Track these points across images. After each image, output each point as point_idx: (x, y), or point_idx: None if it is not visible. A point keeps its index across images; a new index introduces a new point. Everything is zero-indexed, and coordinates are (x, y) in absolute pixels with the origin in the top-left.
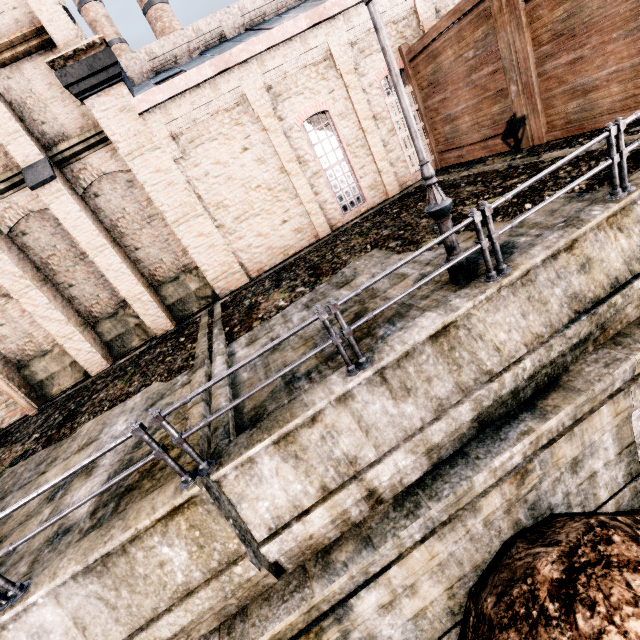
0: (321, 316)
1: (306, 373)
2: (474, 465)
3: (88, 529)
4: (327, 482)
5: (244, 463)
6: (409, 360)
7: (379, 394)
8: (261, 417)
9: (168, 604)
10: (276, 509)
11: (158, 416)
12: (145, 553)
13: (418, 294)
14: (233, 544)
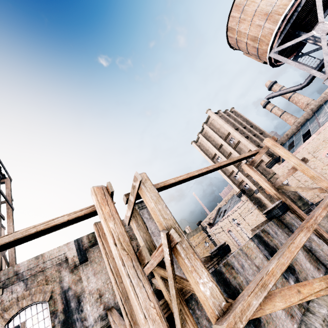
0: None
1: None
2: None
3: None
4: None
5: None
6: None
7: None
8: None
9: None
10: None
11: None
12: None
13: None
14: None
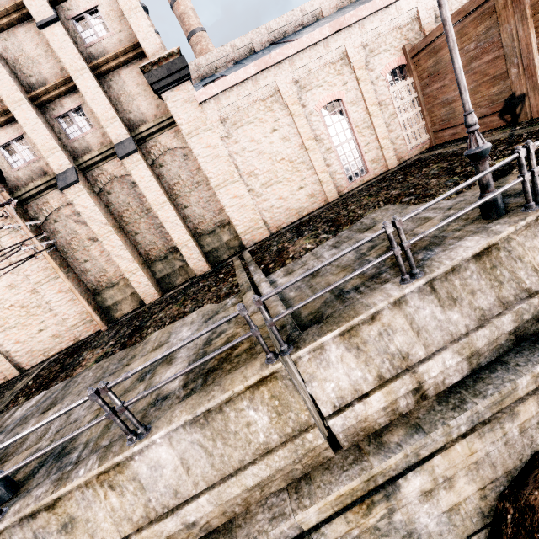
0: (388, 229)
1: (354, 288)
2: (515, 370)
3: (184, 396)
4: (383, 372)
5: (315, 349)
6: (455, 274)
7: (429, 301)
8: (321, 318)
9: (251, 458)
10: (340, 390)
11: (259, 300)
12: (236, 413)
13: (448, 229)
14: (304, 415)
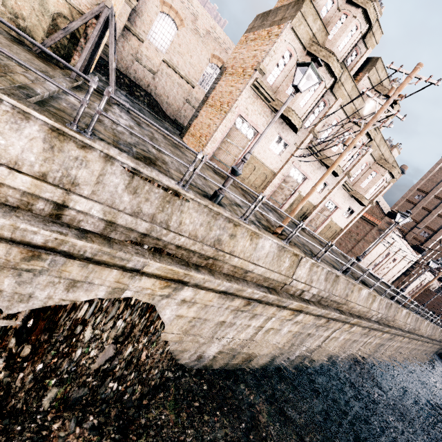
0: None
1: None
2: None
3: None
4: None
5: None
6: None
7: None
8: None
9: None
10: None
11: None
12: None
13: None
14: None
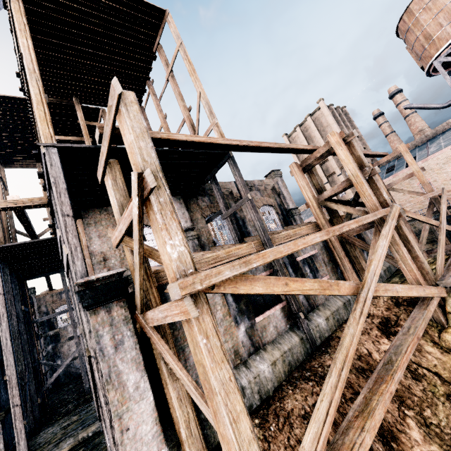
0: None
1: None
2: None
3: None
4: None
5: None
6: None
7: None
8: None
9: None
10: None
11: None
12: None
13: None
14: None
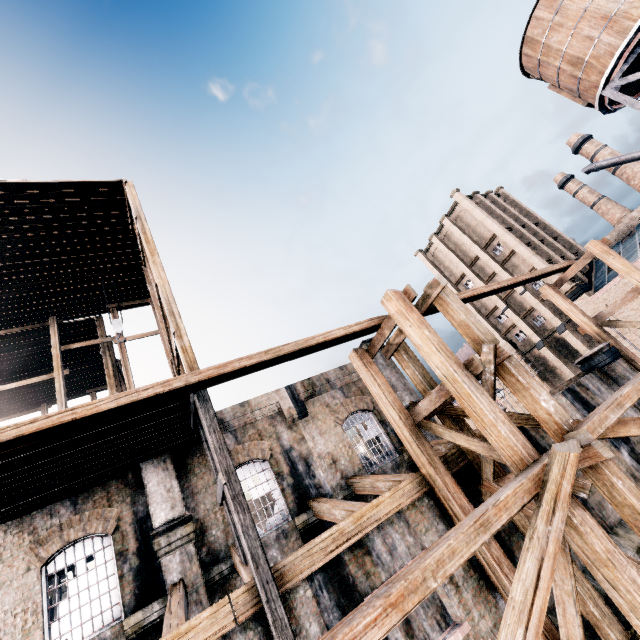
0: None
1: None
2: None
3: None
4: None
5: None
6: None
7: None
8: None
9: None
10: None
11: None
12: None
13: None
14: None
